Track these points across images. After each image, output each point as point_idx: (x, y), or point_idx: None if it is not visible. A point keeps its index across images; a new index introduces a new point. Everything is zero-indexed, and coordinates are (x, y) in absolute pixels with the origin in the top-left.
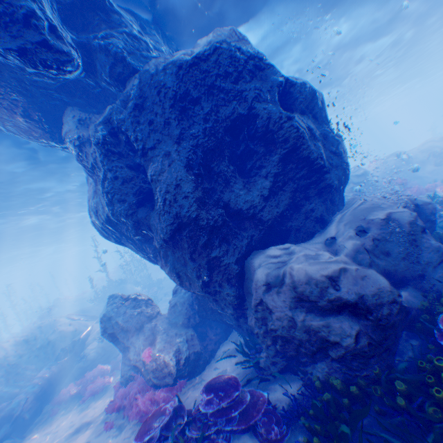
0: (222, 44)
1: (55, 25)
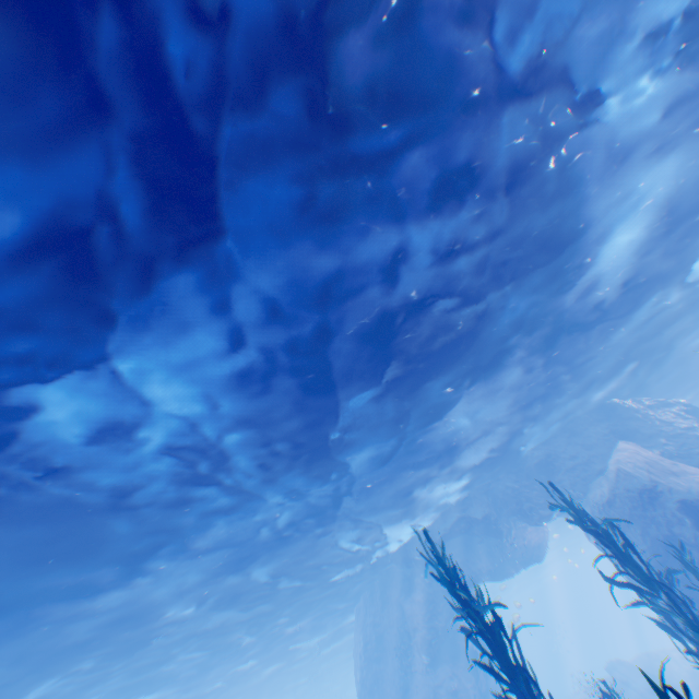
0: (613, 490)
1: (537, 502)
